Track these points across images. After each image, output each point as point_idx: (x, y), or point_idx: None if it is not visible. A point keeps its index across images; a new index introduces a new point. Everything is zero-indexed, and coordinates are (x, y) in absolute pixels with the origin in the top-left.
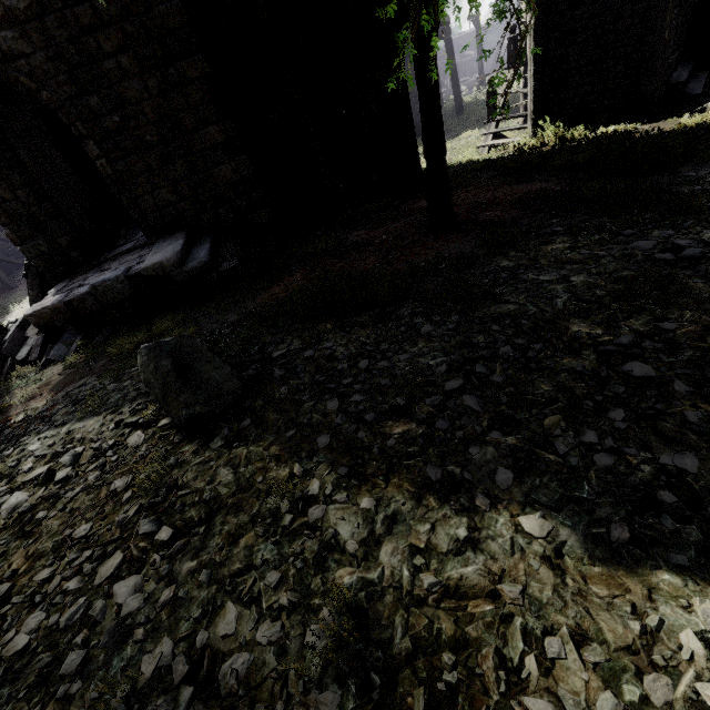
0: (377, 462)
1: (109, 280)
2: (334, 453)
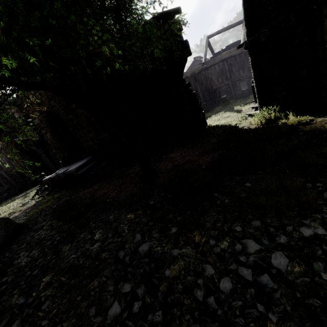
0: None
1: (59, 173)
2: None
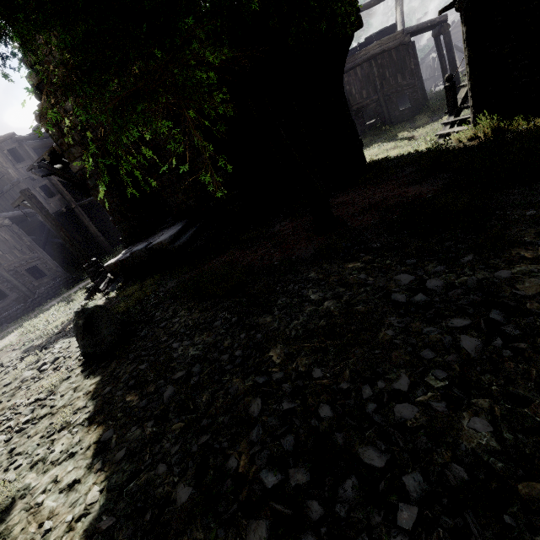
0: (105, 415)
1: (138, 250)
2: (102, 400)
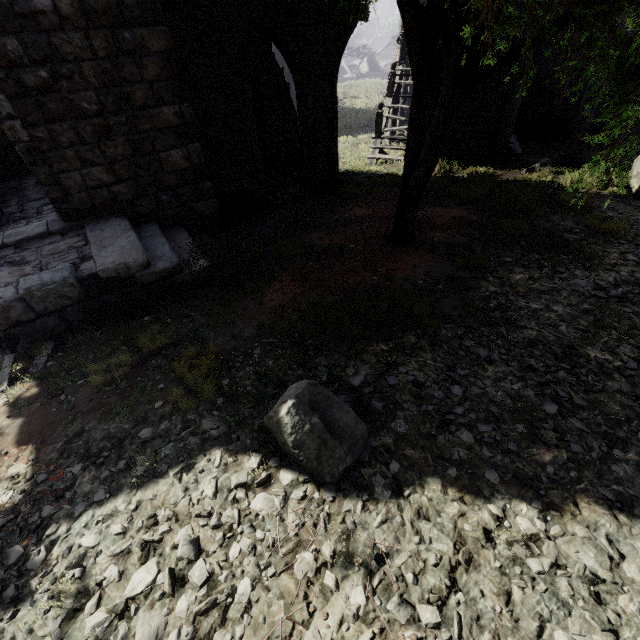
0: (555, 490)
1: (52, 282)
2: (511, 487)
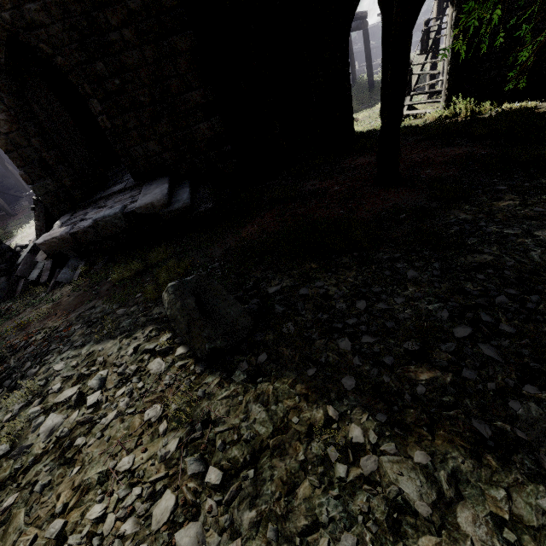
0: (413, 409)
1: (108, 216)
2: (364, 396)
